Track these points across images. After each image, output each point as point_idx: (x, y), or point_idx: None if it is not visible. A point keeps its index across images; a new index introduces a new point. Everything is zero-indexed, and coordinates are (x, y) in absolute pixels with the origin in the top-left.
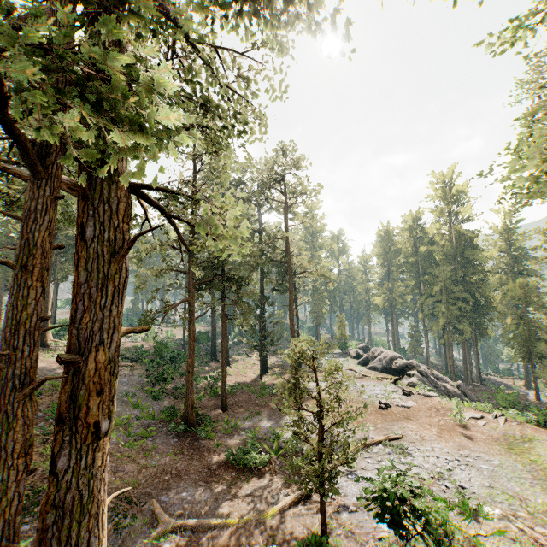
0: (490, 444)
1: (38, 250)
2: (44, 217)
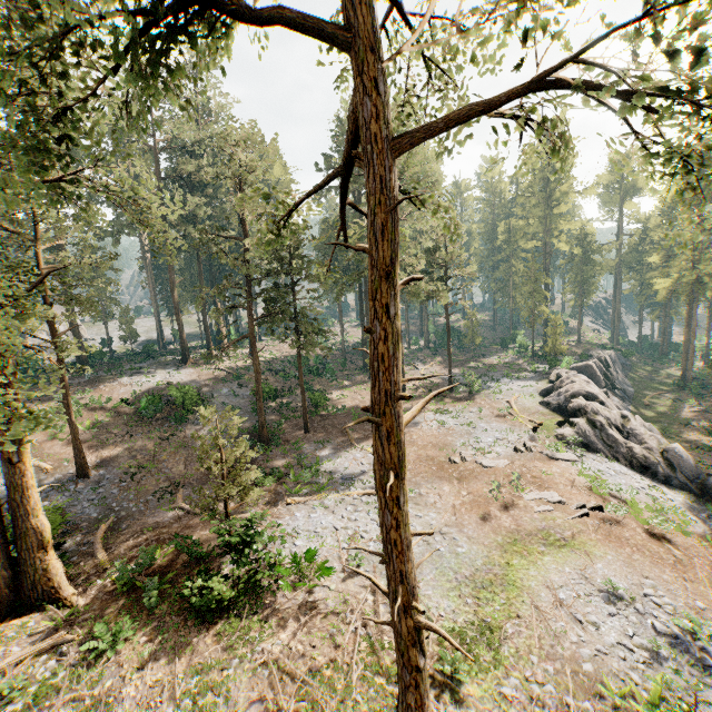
0: (494, 533)
1: None
2: None
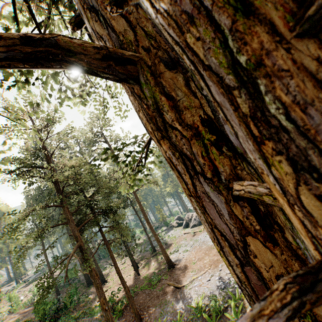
0: None
1: None
2: None
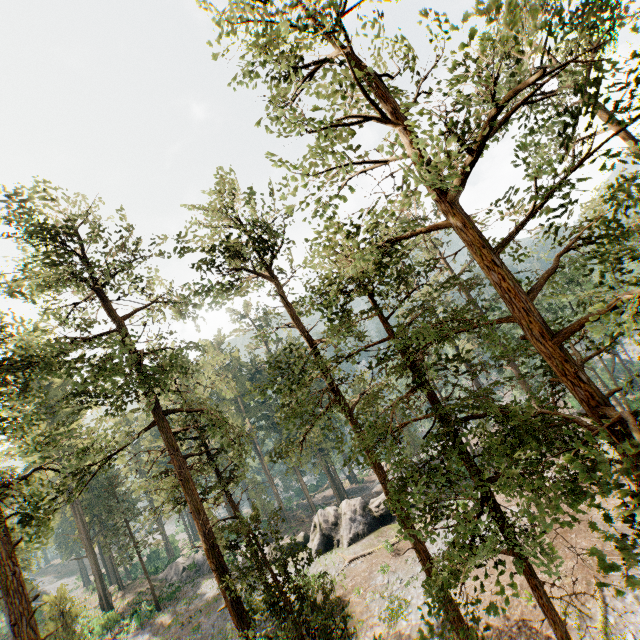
0: None
1: None
2: None
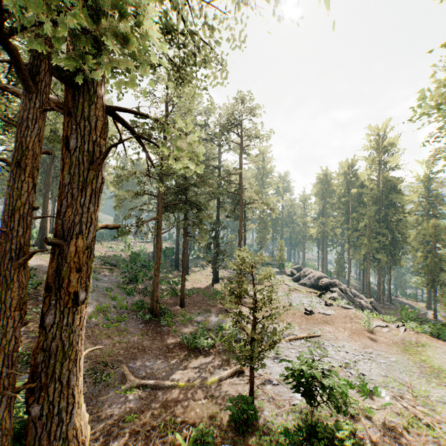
0: (390, 346)
1: (30, 152)
2: (35, 125)
